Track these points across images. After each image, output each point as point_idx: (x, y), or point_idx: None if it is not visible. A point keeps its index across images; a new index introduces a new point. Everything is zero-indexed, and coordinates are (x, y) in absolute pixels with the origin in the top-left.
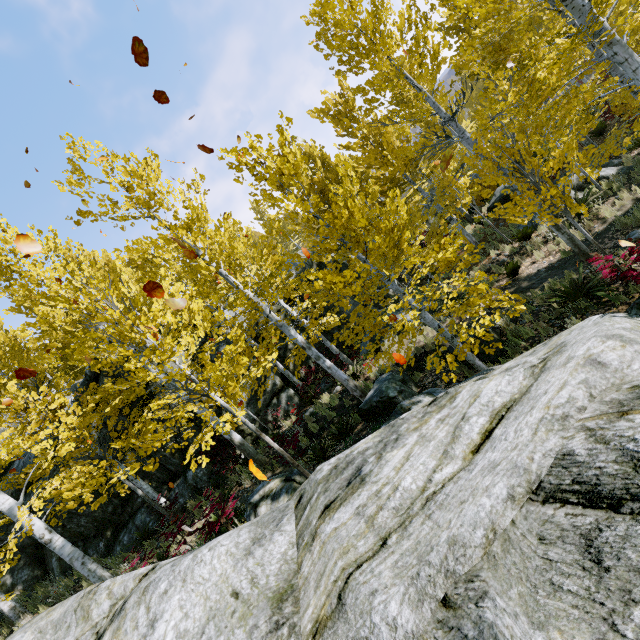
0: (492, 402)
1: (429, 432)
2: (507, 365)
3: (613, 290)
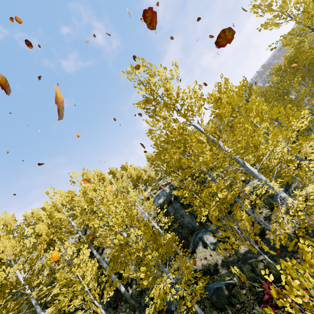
0: None
1: None
2: None
3: None
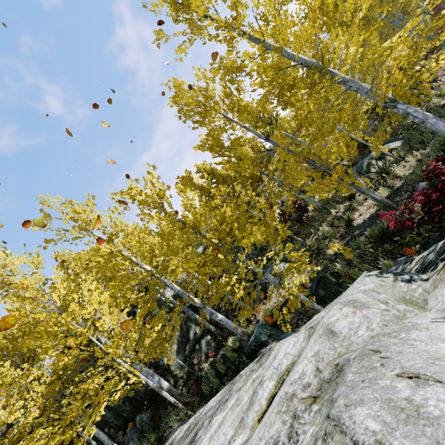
0: (280, 365)
1: (242, 395)
2: (313, 318)
3: (409, 233)
